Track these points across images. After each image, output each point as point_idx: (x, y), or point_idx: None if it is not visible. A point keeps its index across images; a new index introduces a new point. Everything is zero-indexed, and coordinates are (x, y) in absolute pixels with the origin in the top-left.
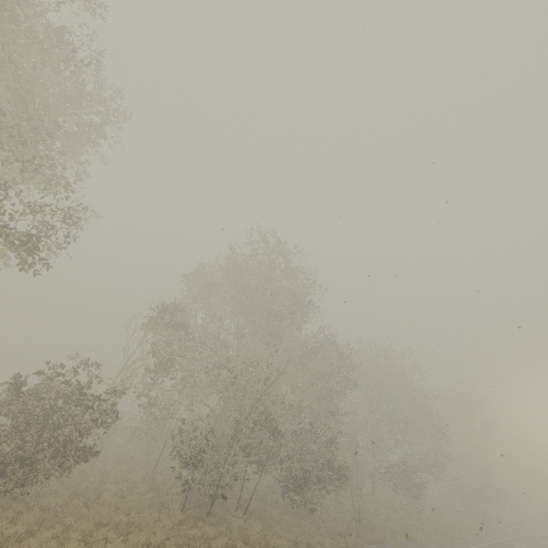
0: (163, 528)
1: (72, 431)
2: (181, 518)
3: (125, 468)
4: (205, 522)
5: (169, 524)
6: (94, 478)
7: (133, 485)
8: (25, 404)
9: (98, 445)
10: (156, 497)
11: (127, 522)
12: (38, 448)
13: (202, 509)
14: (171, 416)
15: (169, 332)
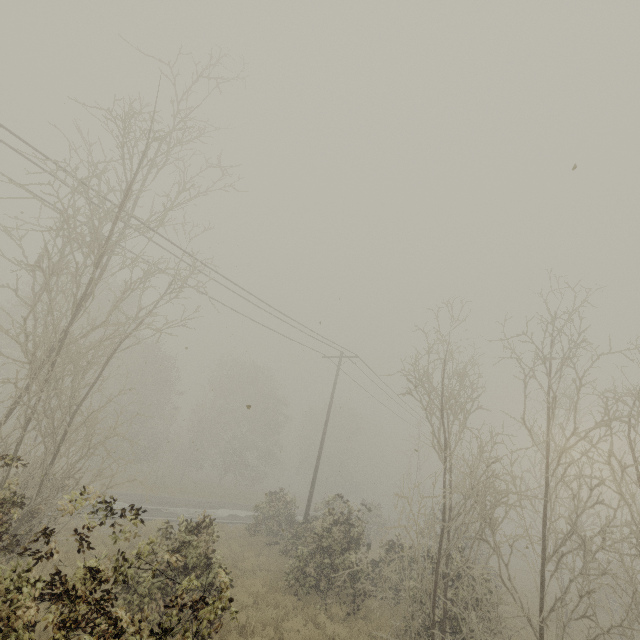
0: None
1: None
2: None
3: None
4: None
5: None
6: None
7: None
8: None
9: None
10: None
11: None
12: None
13: None
14: None
15: None
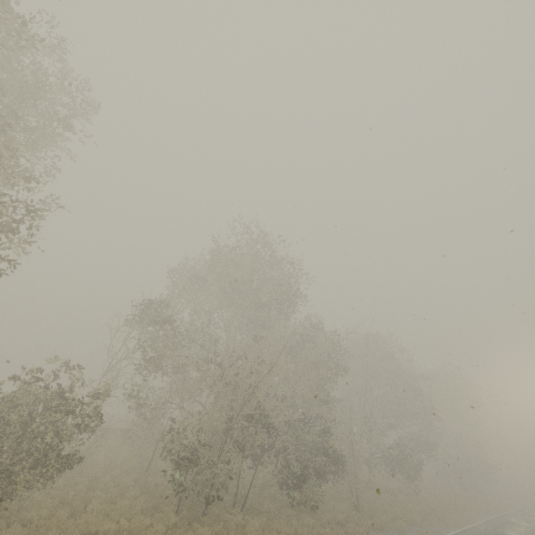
0: (155, 534)
1: (53, 438)
2: (175, 521)
3: (116, 473)
4: (201, 523)
5: (163, 528)
6: (82, 485)
7: (124, 490)
8: (1, 413)
9: (85, 451)
10: (149, 500)
11: (117, 530)
12: (15, 459)
13: (197, 509)
14: (162, 415)
15: (155, 329)
